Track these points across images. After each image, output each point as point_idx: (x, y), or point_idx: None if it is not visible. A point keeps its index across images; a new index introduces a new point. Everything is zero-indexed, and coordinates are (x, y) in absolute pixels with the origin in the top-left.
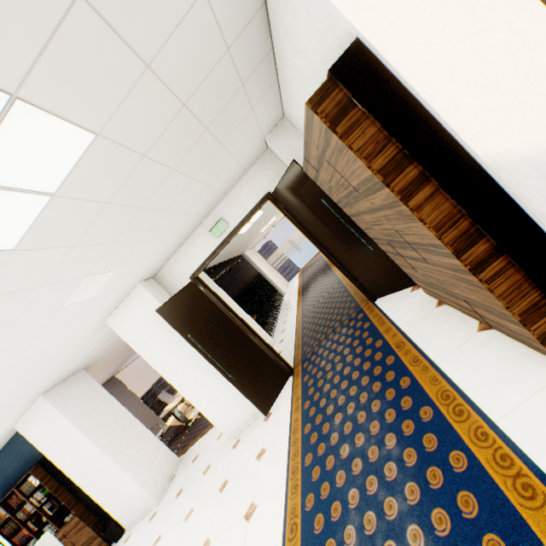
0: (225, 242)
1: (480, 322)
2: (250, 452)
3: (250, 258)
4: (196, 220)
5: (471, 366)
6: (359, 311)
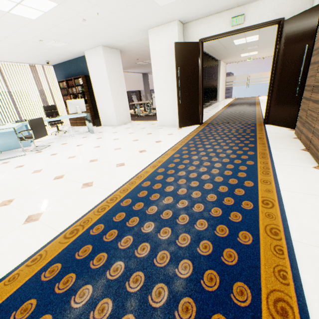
0: (232, 32)
1: (305, 149)
2: (165, 132)
3: (220, 67)
4: (232, 3)
5: (284, 153)
6: (253, 123)
